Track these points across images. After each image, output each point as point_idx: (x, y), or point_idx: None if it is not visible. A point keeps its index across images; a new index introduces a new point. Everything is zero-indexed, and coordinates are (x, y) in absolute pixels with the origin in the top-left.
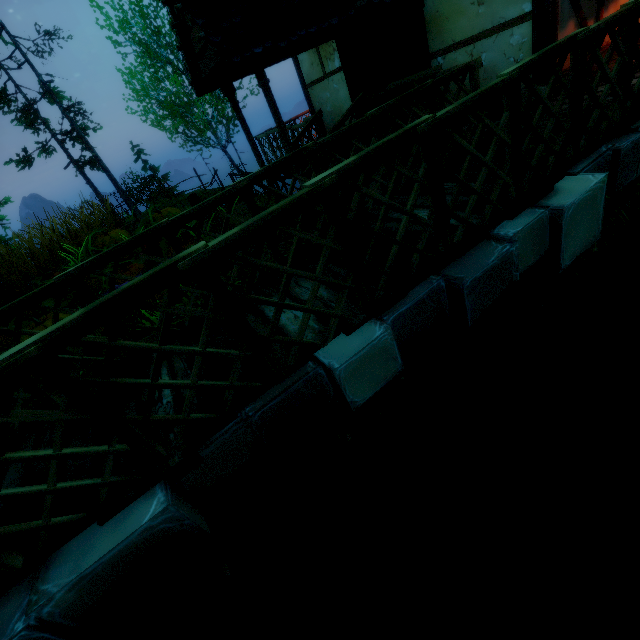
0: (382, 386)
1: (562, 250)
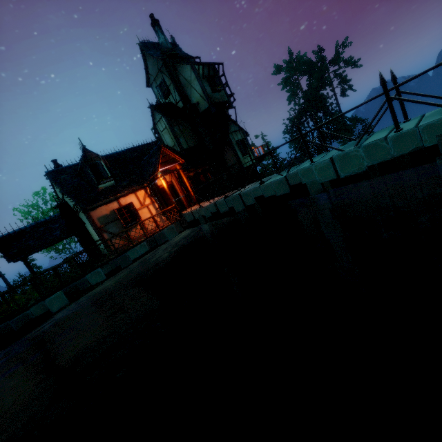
0: None
1: (50, 309)
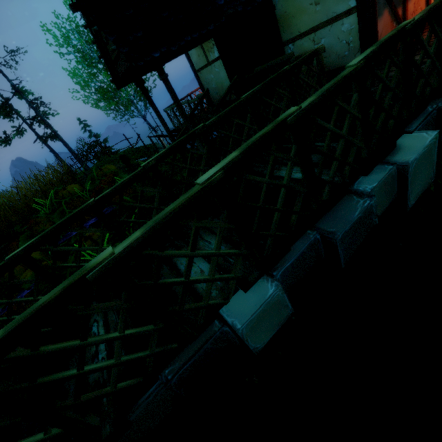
0: (278, 329)
1: (409, 194)
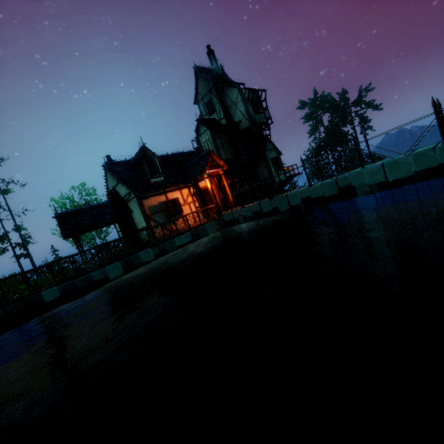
0: (54, 298)
1: (109, 275)
